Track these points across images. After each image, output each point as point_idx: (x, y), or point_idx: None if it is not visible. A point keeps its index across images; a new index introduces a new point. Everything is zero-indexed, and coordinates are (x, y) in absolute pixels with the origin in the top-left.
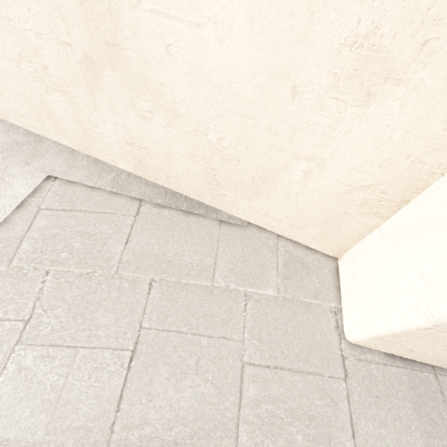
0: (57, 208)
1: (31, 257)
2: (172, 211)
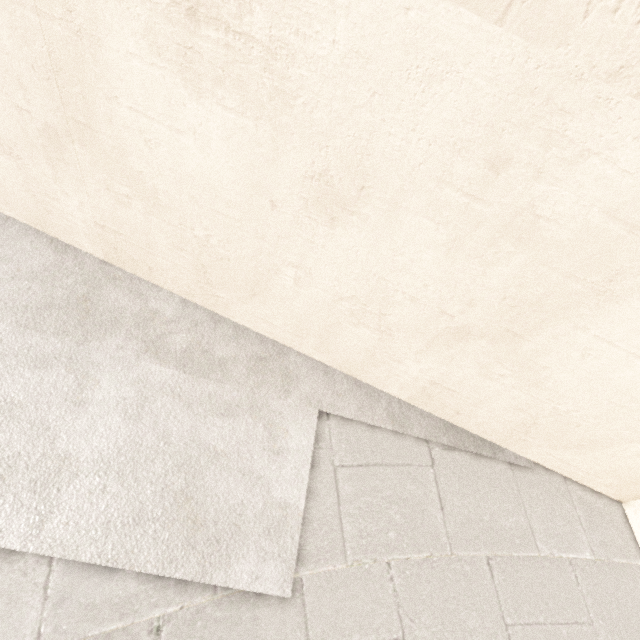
0: (352, 463)
1: (361, 544)
2: (462, 455)
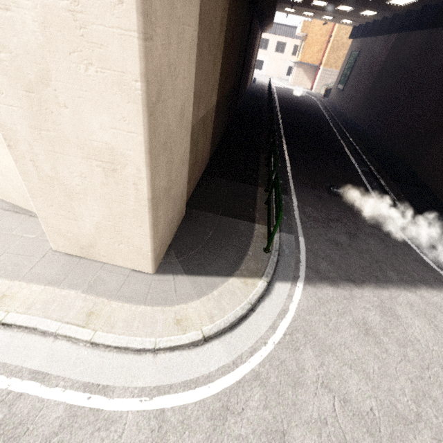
0: None
1: None
2: (11, 212)
